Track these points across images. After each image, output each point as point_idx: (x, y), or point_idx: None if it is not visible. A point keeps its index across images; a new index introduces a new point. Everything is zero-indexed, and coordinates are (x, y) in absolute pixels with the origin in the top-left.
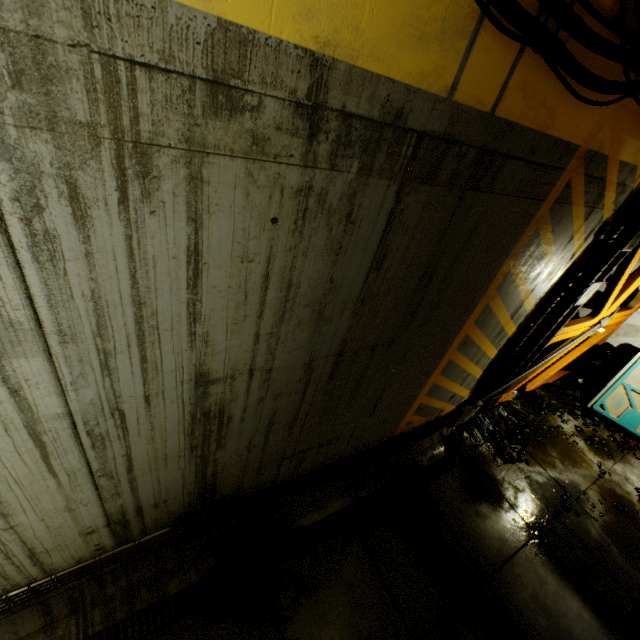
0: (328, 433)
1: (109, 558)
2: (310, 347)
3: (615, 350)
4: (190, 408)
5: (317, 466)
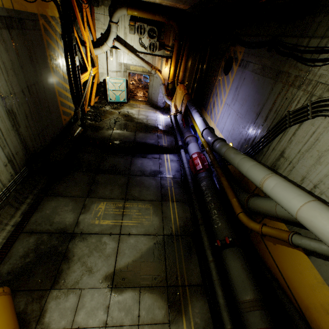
0: (44, 123)
1: (17, 180)
2: (19, 85)
3: (103, 82)
4: (5, 109)
5: (50, 140)
